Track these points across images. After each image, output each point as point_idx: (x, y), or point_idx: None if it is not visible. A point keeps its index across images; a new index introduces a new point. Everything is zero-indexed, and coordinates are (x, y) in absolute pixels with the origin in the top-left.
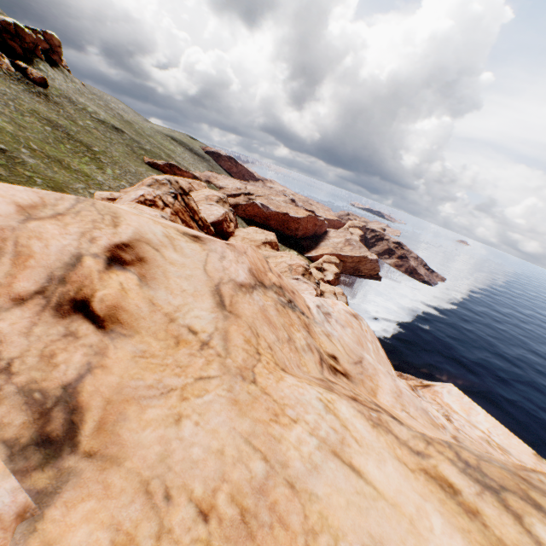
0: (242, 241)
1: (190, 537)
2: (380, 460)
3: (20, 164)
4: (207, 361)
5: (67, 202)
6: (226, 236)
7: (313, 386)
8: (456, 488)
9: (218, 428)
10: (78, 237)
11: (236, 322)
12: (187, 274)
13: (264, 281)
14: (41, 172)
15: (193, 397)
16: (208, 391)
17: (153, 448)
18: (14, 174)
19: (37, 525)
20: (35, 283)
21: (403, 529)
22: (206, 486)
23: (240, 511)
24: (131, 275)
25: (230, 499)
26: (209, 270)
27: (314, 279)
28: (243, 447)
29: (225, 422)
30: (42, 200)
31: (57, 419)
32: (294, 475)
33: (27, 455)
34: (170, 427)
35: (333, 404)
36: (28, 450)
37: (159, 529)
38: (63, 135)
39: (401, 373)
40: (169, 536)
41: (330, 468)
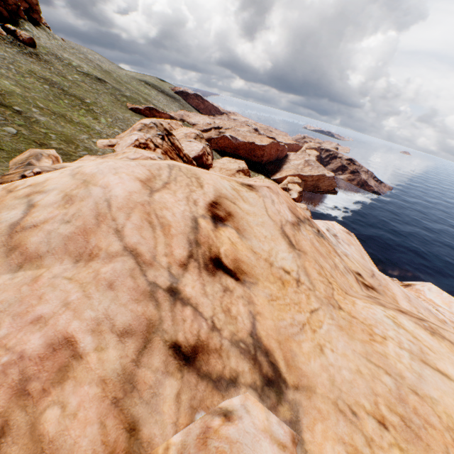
0: (220, 172)
1: (385, 442)
2: (452, 363)
3: (35, 123)
4: (306, 295)
5: (165, 171)
6: (206, 168)
7: (373, 305)
8: None
9: (345, 352)
10: (186, 202)
11: (306, 258)
12: (260, 221)
13: (299, 217)
14: (52, 128)
15: (317, 328)
16: (321, 321)
17: (322, 375)
18: (33, 132)
19: (304, 447)
20: (184, 249)
21: None
22: (369, 401)
23: (399, 418)
24: (231, 230)
25: (388, 409)
26: (271, 215)
27: None
28: (369, 365)
29: (346, 346)
30: (150, 173)
31: (263, 362)
32: (412, 384)
33: (267, 394)
34: (321, 356)
35: (397, 319)
36: (265, 390)
37: (365, 439)
38: (59, 91)
39: None
40: (374, 443)
41: (428, 375)
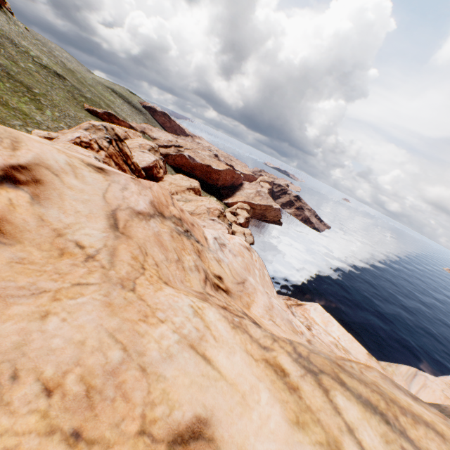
0: (169, 186)
1: (29, 408)
2: (231, 352)
3: None
4: (90, 271)
5: None
6: (156, 180)
7: (189, 296)
8: (287, 372)
9: (85, 324)
10: None
11: (127, 241)
12: (84, 198)
13: (164, 213)
14: None
15: (66, 298)
16: (84, 294)
17: (11, 337)
18: None
19: None
20: None
21: (234, 401)
22: (58, 369)
23: (86, 388)
24: (23, 194)
25: (80, 379)
26: (108, 198)
27: (227, 221)
28: (106, 339)
29: (94, 320)
30: None
31: None
32: (149, 362)
33: None
34: (34, 322)
35: (203, 310)
36: None
37: None
38: (3, 73)
39: (290, 297)
40: (6, 408)
41: (184, 357)
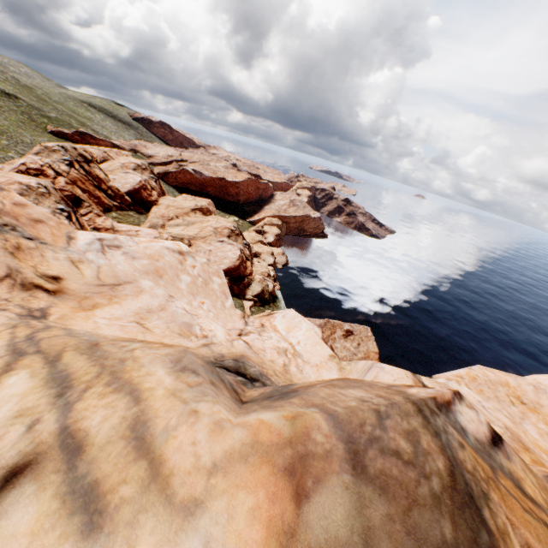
0: (166, 210)
1: None
2: None
3: None
4: None
5: None
6: (148, 206)
7: None
8: None
9: None
10: None
11: None
12: None
13: None
14: None
15: None
16: None
17: None
18: None
19: None
20: None
21: None
22: None
23: None
24: None
25: None
26: None
27: (242, 240)
28: None
29: None
30: None
31: None
32: None
33: None
34: None
35: None
36: None
37: None
38: None
39: (329, 320)
40: None
41: None
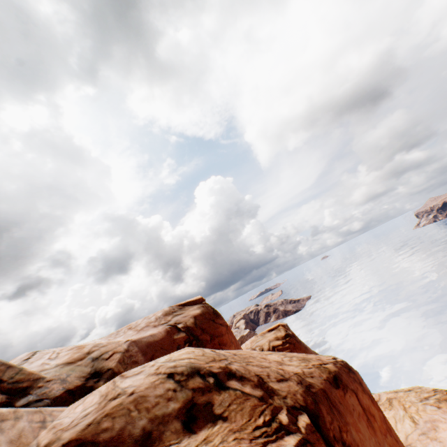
0: None
1: None
2: None
3: None
4: None
5: None
6: None
7: None
8: None
9: None
10: None
11: None
12: None
13: None
14: None
15: None
16: None
17: None
18: None
19: None
20: None
21: None
22: None
23: None
24: None
25: None
26: None
27: None
28: None
29: None
30: None
31: None
32: None
33: None
34: None
35: None
36: None
37: None
38: None
39: None
40: None
41: None
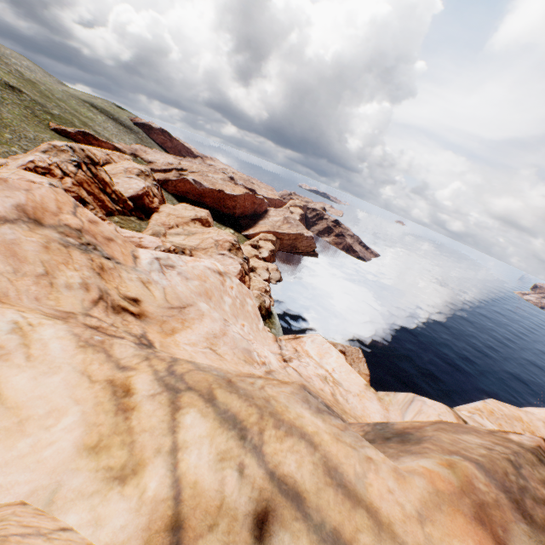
0: (167, 218)
1: None
2: (49, 372)
3: None
4: None
5: None
6: (149, 212)
7: (27, 312)
8: (133, 392)
9: None
10: None
11: None
12: None
13: (45, 220)
14: None
15: None
16: None
17: None
18: None
19: None
20: None
21: None
22: None
23: None
24: None
25: None
26: None
27: (242, 254)
28: None
29: None
30: None
31: None
32: None
33: None
34: None
35: (36, 327)
36: None
37: None
38: None
39: None
40: None
41: None
